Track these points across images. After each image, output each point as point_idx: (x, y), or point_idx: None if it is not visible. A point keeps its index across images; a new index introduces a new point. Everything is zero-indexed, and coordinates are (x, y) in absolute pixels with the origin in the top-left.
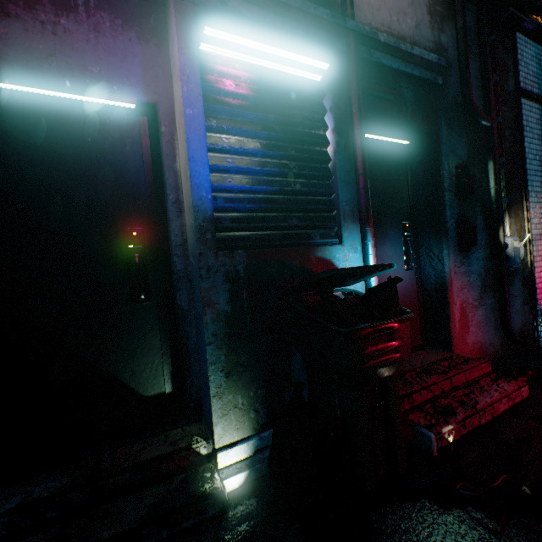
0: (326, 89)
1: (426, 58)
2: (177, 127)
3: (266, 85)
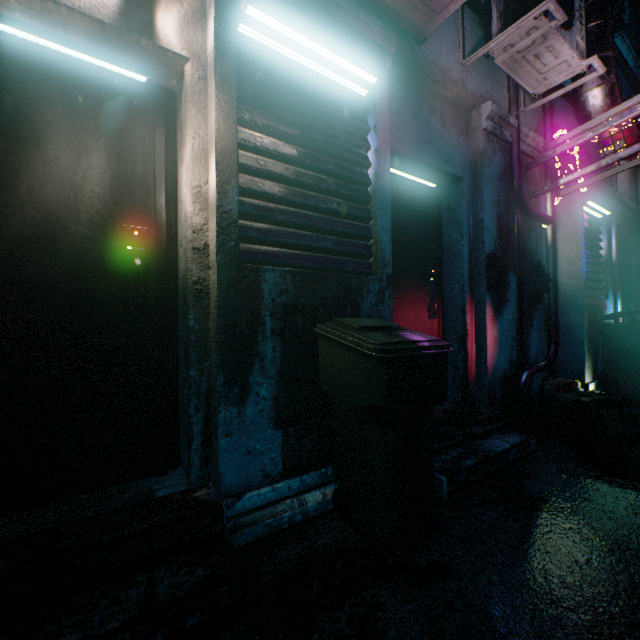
0: (603, 223)
1: (632, 207)
2: (558, 238)
3: (588, 221)
